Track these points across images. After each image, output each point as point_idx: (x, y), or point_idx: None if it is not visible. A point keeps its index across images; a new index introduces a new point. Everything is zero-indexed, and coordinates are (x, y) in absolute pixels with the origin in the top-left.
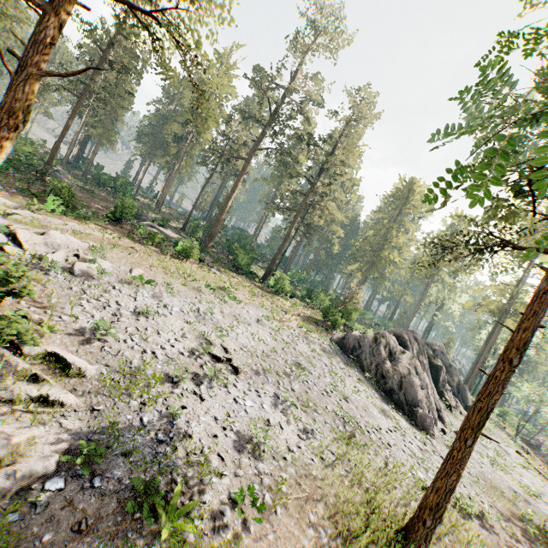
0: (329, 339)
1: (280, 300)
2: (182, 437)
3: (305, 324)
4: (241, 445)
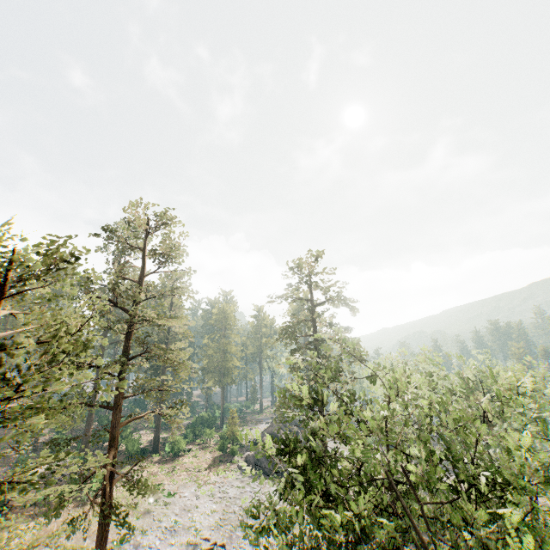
0: (237, 468)
1: (186, 462)
2: None
3: (218, 470)
4: None
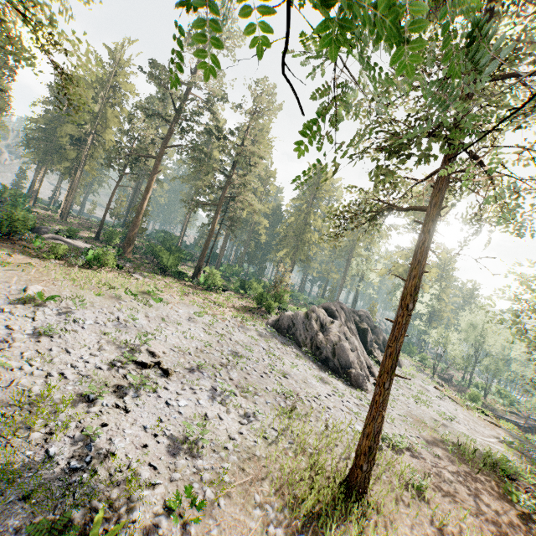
0: (265, 324)
1: (213, 296)
2: (103, 457)
3: (240, 314)
4: (176, 448)
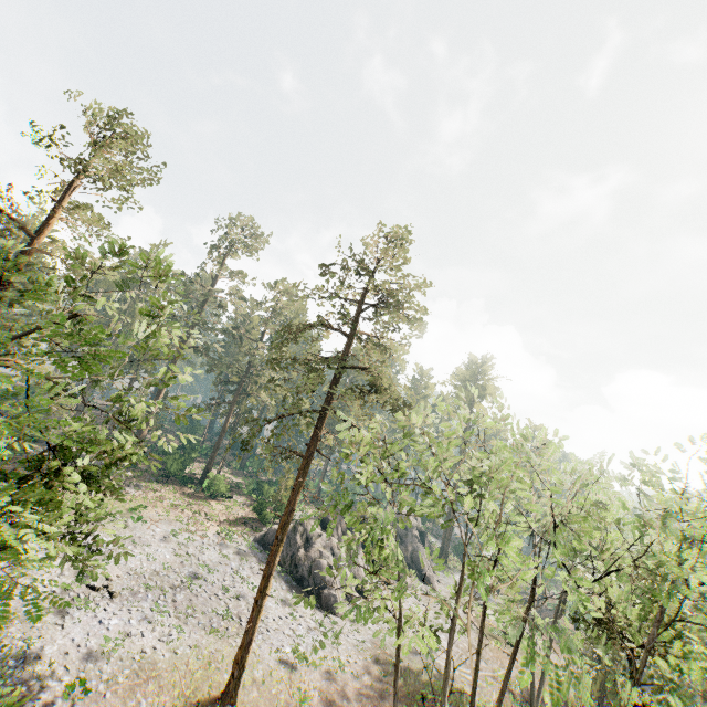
0: (253, 539)
1: (211, 506)
2: (34, 659)
3: (228, 528)
4: (91, 656)
